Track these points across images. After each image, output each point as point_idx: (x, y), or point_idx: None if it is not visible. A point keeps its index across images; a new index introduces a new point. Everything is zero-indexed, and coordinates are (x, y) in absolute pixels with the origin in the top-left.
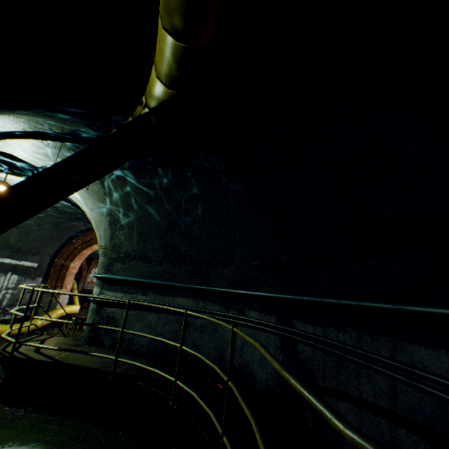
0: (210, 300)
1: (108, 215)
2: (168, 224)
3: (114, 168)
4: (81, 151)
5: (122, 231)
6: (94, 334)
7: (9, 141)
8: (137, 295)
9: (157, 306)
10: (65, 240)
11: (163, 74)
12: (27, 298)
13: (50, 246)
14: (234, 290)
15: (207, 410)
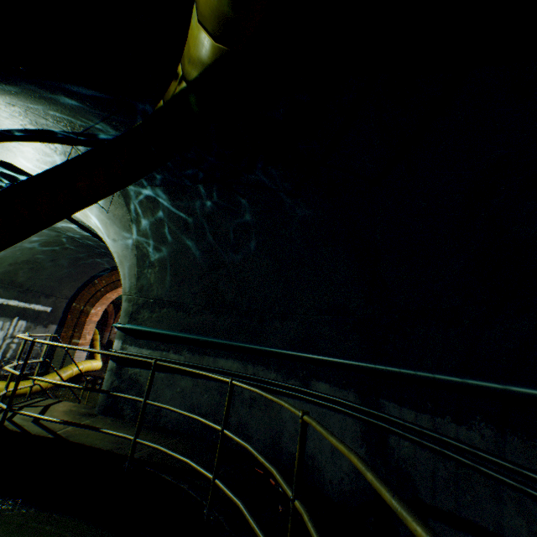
0: (263, 364)
1: (134, 247)
2: (211, 261)
3: (138, 177)
4: (92, 151)
5: (152, 270)
6: (111, 401)
7: (6, 144)
8: (168, 353)
9: (192, 370)
10: (86, 281)
11: (208, 14)
12: (36, 350)
13: (67, 287)
14: (296, 353)
15: (259, 535)
